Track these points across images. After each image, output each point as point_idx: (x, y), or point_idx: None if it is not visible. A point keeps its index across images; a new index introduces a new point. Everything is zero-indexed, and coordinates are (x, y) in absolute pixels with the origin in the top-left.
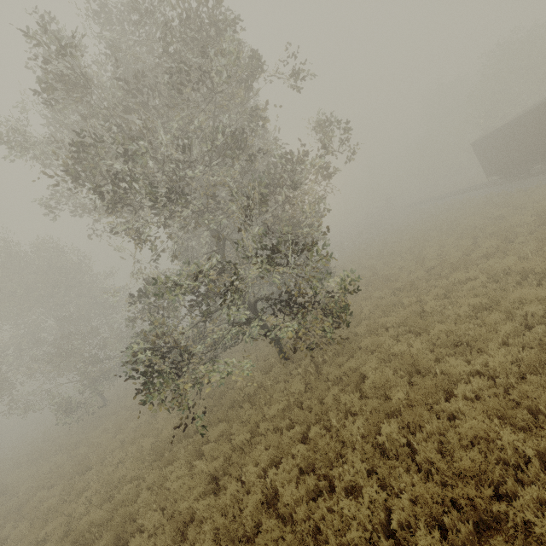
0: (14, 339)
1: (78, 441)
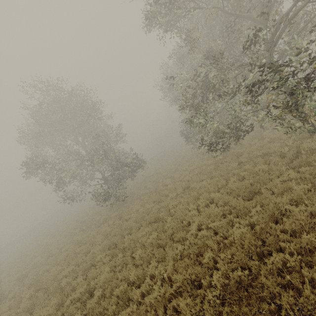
0: (60, 155)
1: (119, 214)
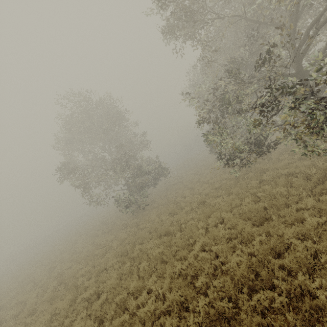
0: (88, 161)
1: (137, 222)
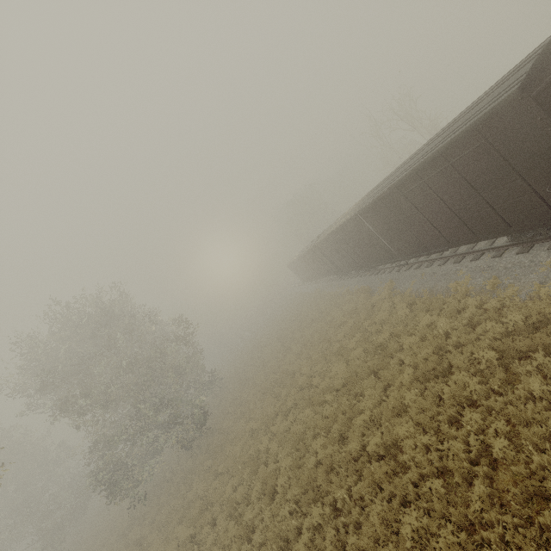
0: None
1: None
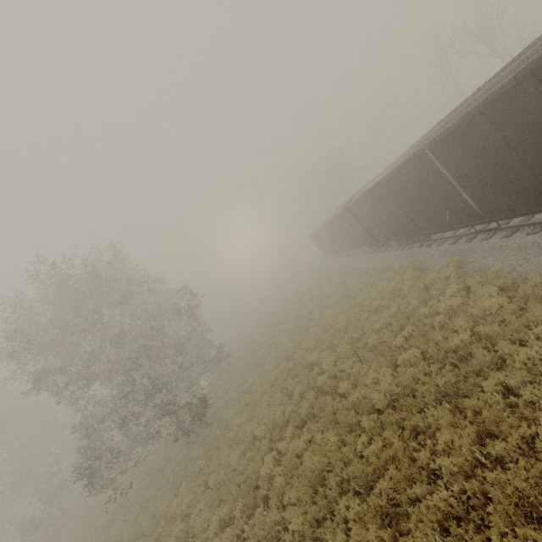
0: None
1: None
